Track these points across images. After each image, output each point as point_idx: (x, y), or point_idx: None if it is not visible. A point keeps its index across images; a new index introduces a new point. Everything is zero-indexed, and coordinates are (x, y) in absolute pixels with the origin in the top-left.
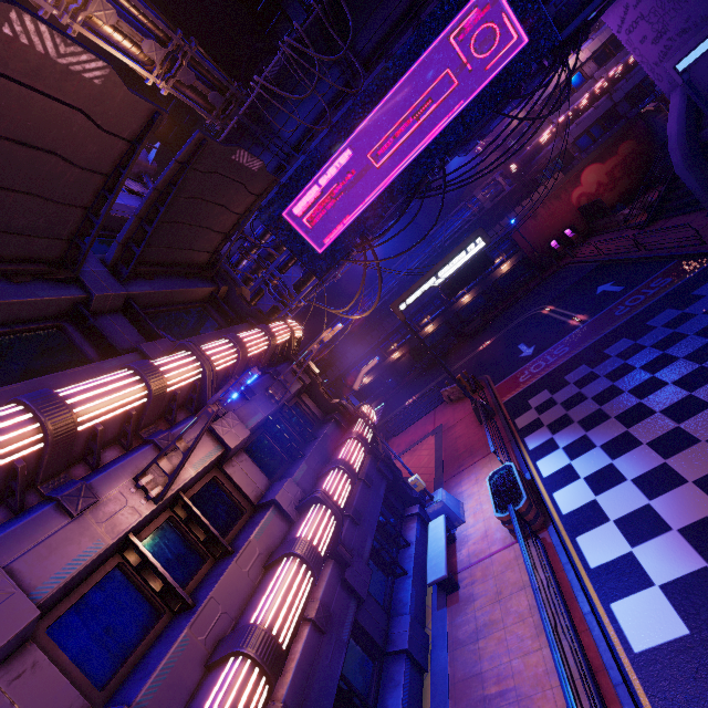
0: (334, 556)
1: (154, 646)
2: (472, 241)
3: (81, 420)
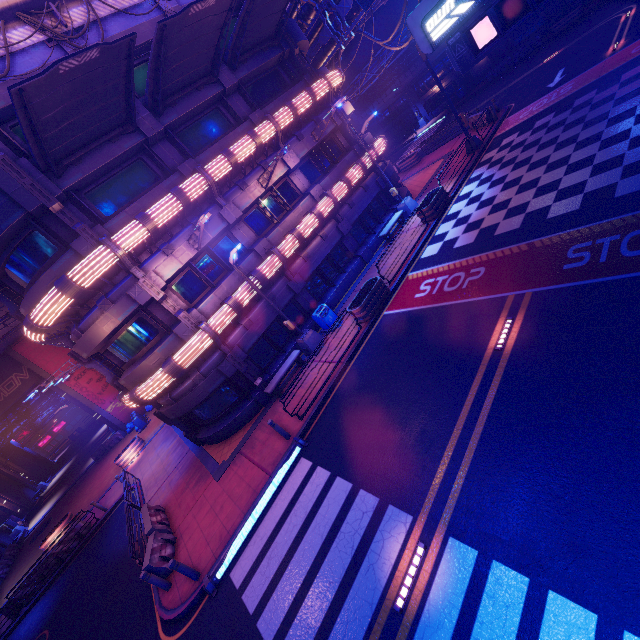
0: (334, 219)
1: (270, 230)
2: None
3: (239, 160)
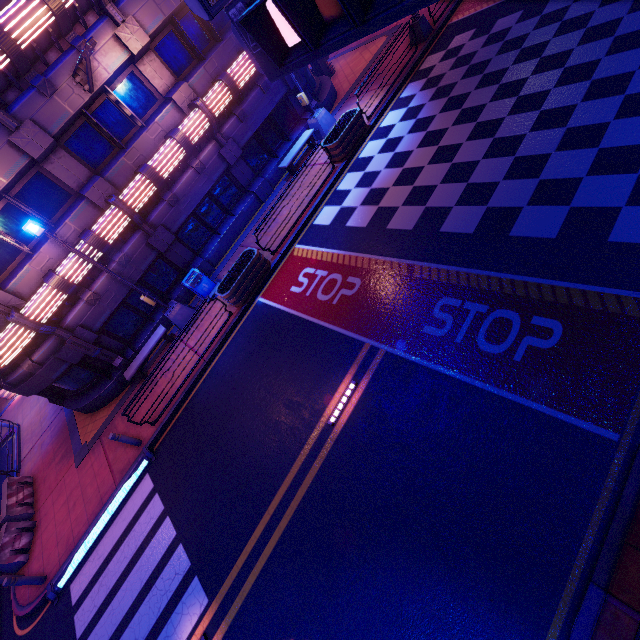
0: (215, 140)
1: (113, 160)
2: None
3: (21, 42)
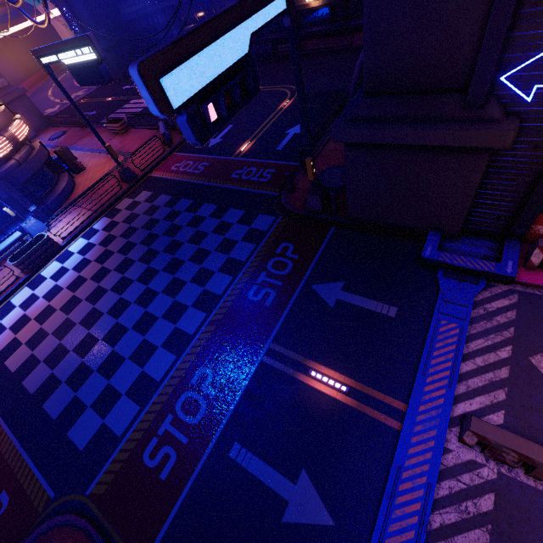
0: None
1: None
2: (85, 45)
3: None
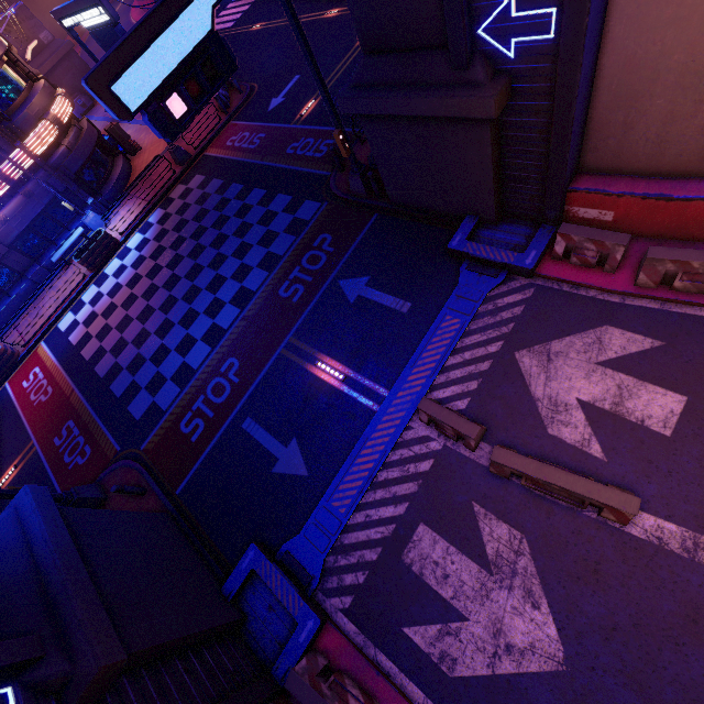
0: None
1: None
2: (95, 5)
3: None
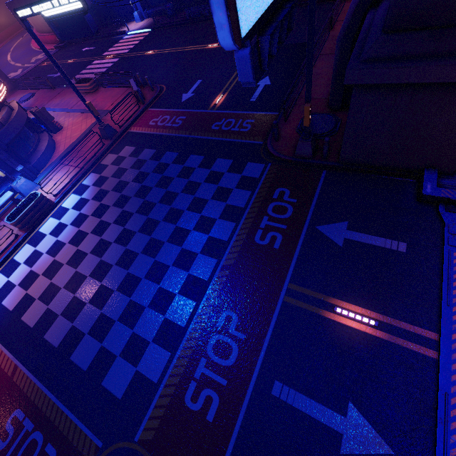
0: None
1: None
2: None
3: None
